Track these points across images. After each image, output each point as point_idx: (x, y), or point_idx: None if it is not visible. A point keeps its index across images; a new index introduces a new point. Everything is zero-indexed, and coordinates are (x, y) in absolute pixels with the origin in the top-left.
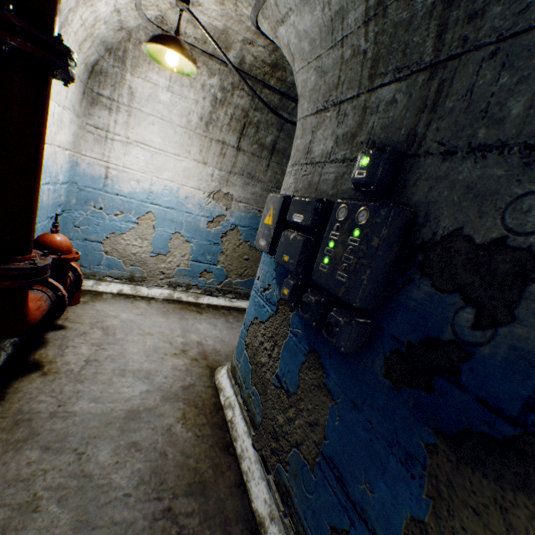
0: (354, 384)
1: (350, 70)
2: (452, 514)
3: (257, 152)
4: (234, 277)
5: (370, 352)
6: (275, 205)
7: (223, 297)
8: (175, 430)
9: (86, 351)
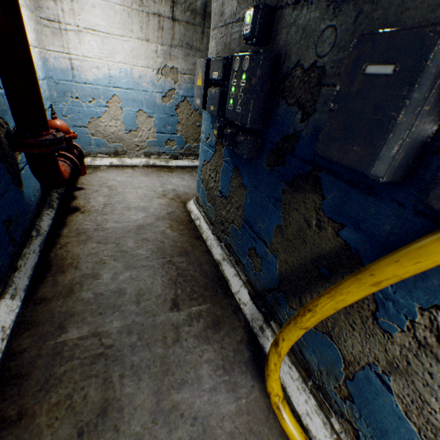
0: (255, 177)
1: None
2: (289, 216)
3: (191, 20)
4: (192, 143)
5: (261, 155)
6: (202, 68)
7: (186, 159)
8: (166, 232)
9: (102, 200)
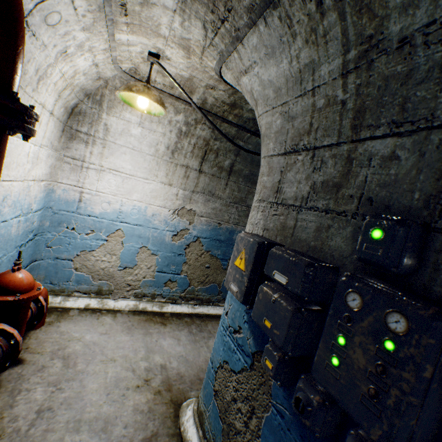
0: None
1: (325, 118)
2: None
3: (217, 173)
4: (196, 285)
5: None
6: (247, 248)
7: (186, 304)
8: None
9: (40, 395)
